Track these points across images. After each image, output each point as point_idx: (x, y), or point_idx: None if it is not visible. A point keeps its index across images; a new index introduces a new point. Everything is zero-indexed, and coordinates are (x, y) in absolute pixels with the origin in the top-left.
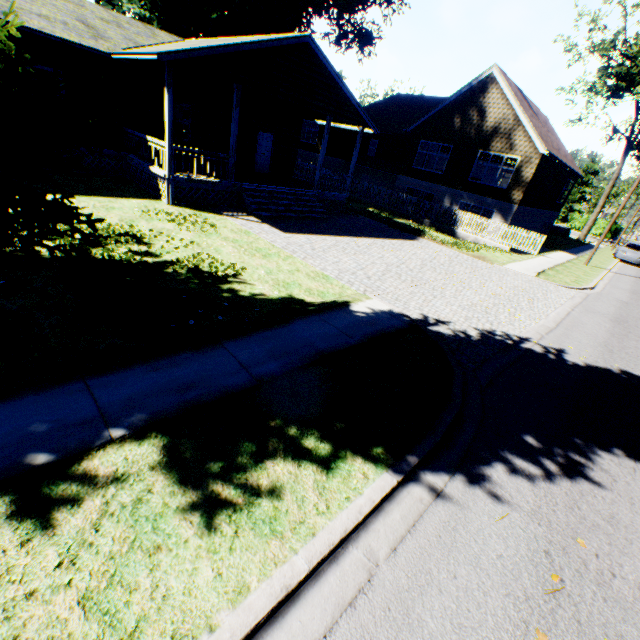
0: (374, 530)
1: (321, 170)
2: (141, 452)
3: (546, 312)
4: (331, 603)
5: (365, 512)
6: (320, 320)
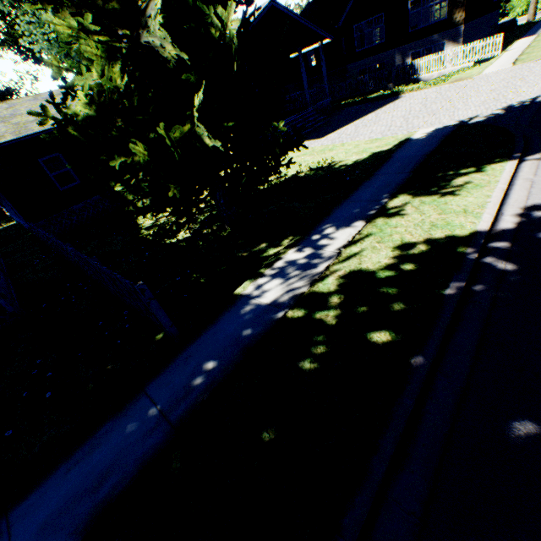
0: (520, 176)
1: (308, 90)
2: (402, 199)
3: (539, 79)
4: (522, 190)
5: (512, 171)
6: (405, 149)
